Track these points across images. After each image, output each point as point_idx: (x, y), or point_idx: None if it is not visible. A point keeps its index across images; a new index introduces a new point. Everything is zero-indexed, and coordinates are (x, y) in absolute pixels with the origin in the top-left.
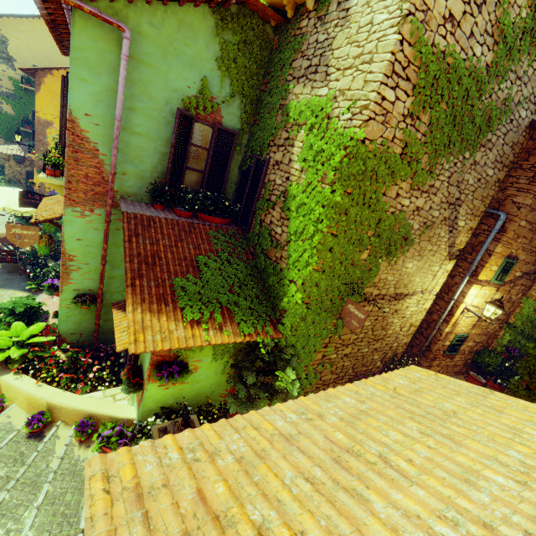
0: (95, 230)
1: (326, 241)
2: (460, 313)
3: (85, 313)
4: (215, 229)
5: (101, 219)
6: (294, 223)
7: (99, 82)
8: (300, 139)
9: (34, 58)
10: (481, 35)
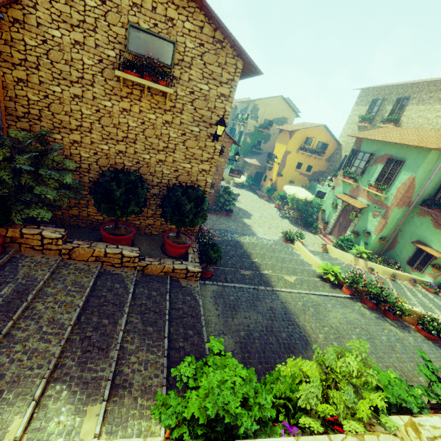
0: (398, 214)
1: None
2: None
3: (377, 244)
4: None
5: (402, 210)
6: None
7: (427, 167)
8: None
9: (266, 115)
10: None
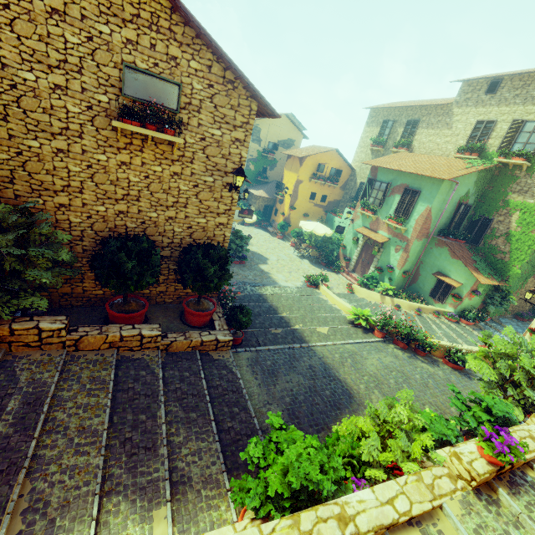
0: (418, 246)
1: (532, 252)
2: None
3: (401, 279)
4: (465, 246)
5: (421, 242)
6: (514, 245)
7: (441, 197)
8: (516, 215)
9: (270, 137)
10: None
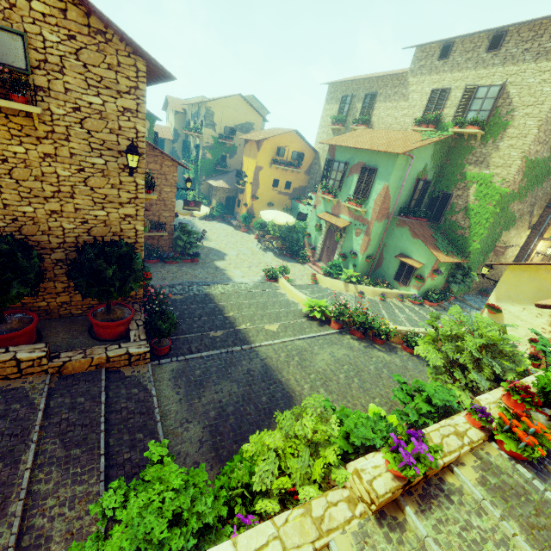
0: (380, 228)
1: (490, 225)
2: (533, 255)
3: (365, 264)
4: (427, 224)
5: (382, 224)
6: (473, 219)
7: (398, 174)
8: (473, 188)
9: (226, 121)
10: (546, 150)
